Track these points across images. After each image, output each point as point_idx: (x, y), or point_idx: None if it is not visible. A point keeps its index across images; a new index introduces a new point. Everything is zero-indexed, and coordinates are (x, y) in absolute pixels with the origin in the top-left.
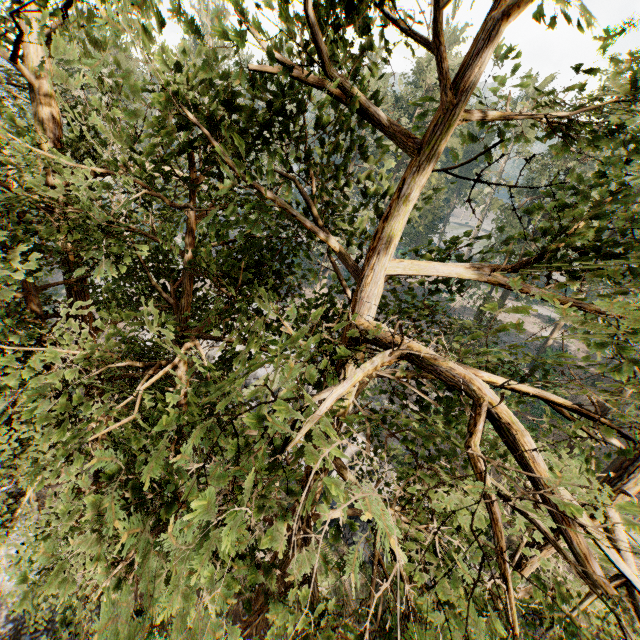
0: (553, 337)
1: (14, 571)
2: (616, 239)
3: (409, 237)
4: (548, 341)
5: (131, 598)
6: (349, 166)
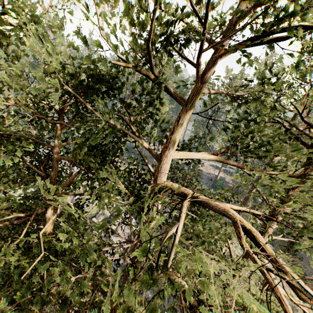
0: (219, 174)
1: None
2: (262, 143)
3: (157, 132)
4: (218, 176)
5: None
6: (128, 99)
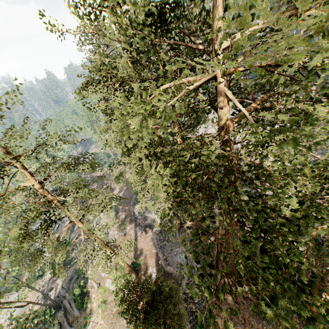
0: None
1: (157, 214)
2: None
3: None
4: None
5: (148, 167)
6: None
